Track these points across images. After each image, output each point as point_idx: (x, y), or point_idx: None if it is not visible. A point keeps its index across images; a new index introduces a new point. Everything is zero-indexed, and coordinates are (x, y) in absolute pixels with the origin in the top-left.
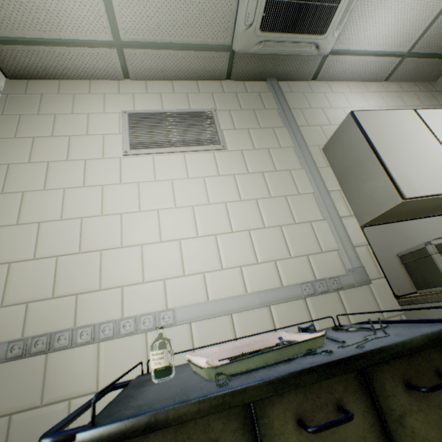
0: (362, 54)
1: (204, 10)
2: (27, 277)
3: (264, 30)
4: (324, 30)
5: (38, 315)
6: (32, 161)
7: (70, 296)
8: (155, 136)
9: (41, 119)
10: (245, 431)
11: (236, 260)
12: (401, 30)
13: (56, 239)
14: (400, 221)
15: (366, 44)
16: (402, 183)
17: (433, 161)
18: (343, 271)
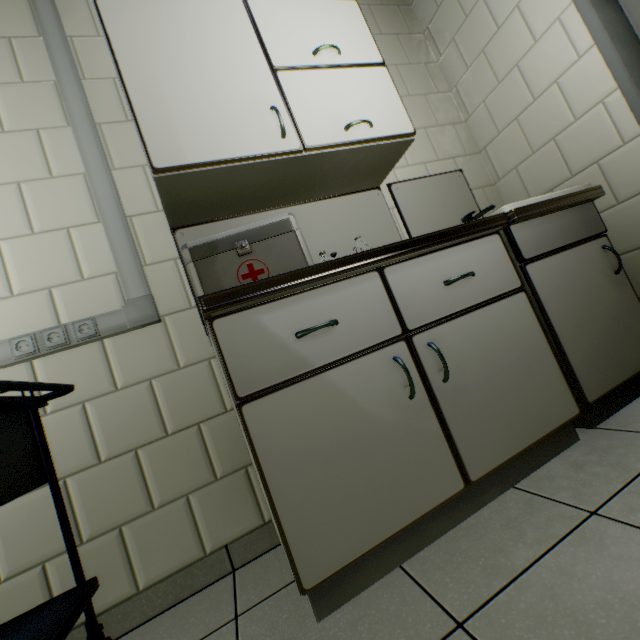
0: None
1: None
2: None
3: None
4: None
5: None
6: None
7: None
8: None
9: None
10: None
11: None
12: None
13: None
14: (251, 214)
15: None
16: (156, 142)
17: (241, 99)
18: (120, 307)
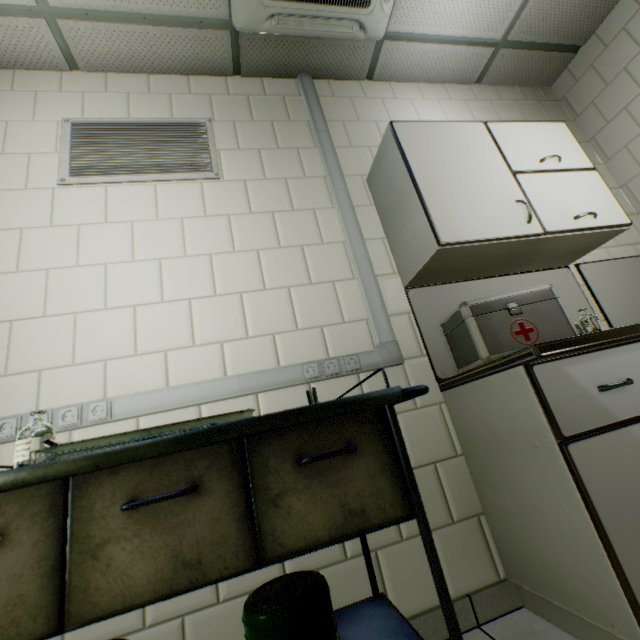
0: (435, 41)
1: None
2: None
3: None
4: None
5: None
6: None
7: None
8: (111, 157)
9: None
10: (51, 516)
11: (216, 334)
12: (486, 5)
13: None
14: (463, 281)
15: (438, 25)
16: (441, 223)
17: (494, 194)
18: (370, 348)
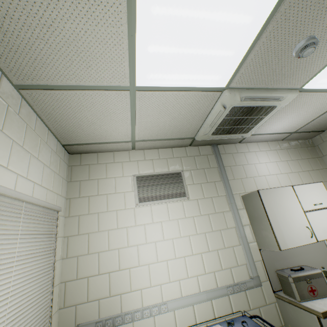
0: (267, 134)
1: (182, 129)
2: (97, 285)
3: (214, 134)
4: (246, 132)
5: (104, 306)
6: (90, 213)
7: (117, 295)
8: (151, 192)
9: (91, 183)
10: None
11: (195, 272)
12: (290, 126)
13: (108, 262)
14: None
15: (270, 131)
16: (280, 240)
17: (298, 223)
18: (248, 277)
